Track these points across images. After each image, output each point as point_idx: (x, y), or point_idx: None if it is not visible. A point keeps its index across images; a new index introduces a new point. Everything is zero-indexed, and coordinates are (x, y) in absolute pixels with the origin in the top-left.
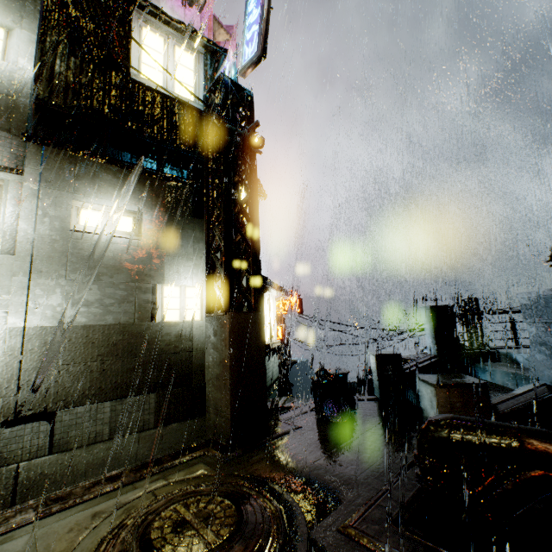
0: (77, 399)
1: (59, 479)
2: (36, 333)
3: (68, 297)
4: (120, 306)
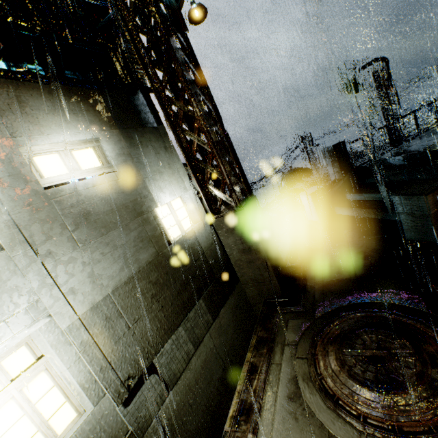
0: (159, 342)
1: (185, 401)
2: (92, 315)
3: (94, 264)
4: (140, 246)
